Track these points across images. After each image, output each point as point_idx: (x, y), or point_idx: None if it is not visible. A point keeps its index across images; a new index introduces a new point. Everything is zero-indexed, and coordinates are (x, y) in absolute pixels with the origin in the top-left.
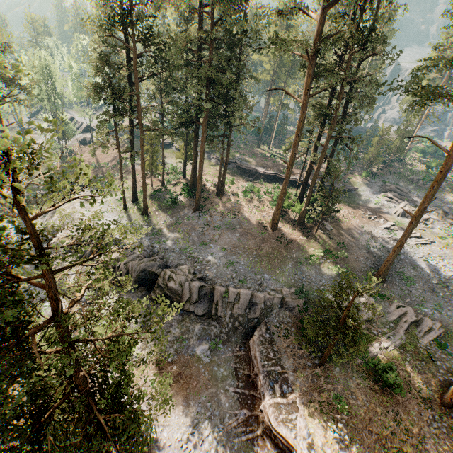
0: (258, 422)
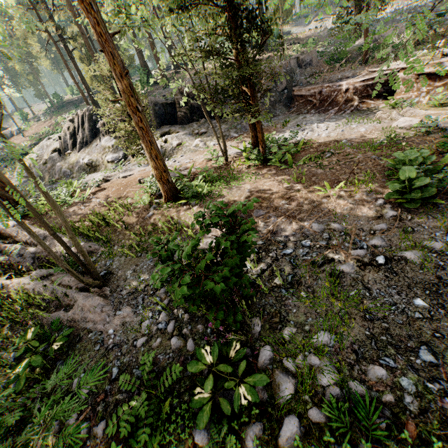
0: (350, 100)
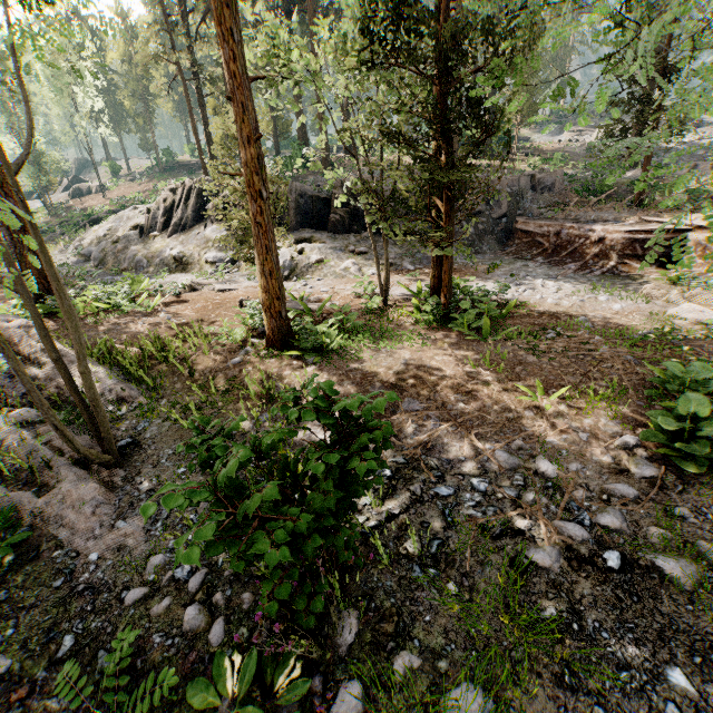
0: (604, 256)
